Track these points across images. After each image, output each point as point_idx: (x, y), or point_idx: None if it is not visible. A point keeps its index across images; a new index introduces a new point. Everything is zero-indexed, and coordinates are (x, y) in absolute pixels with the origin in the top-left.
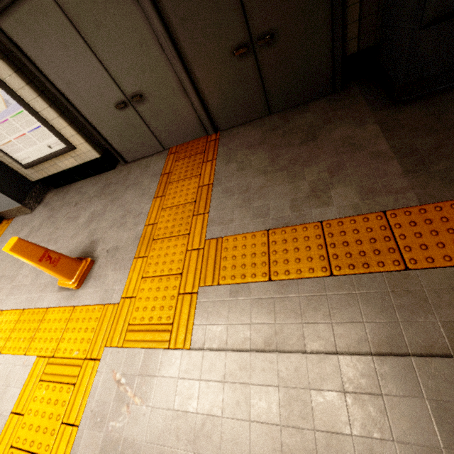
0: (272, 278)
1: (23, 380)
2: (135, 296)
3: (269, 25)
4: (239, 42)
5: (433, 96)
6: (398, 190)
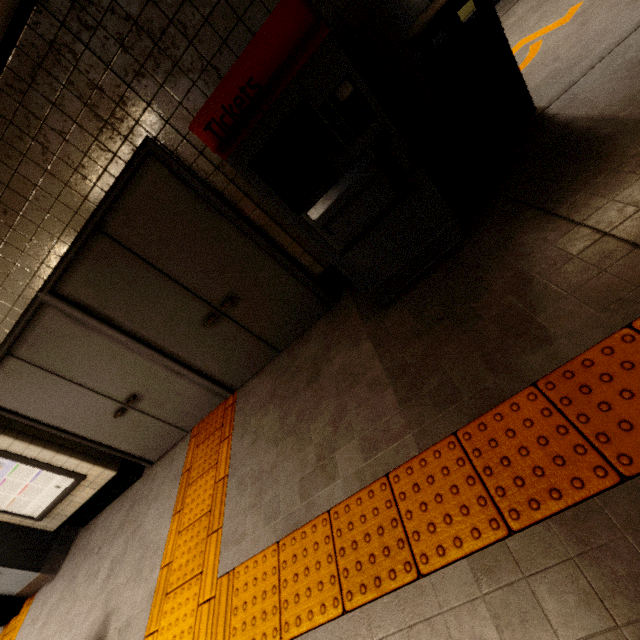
0: (282, 637)
1: None
2: None
3: (224, 292)
4: (204, 314)
5: (411, 288)
6: (397, 434)
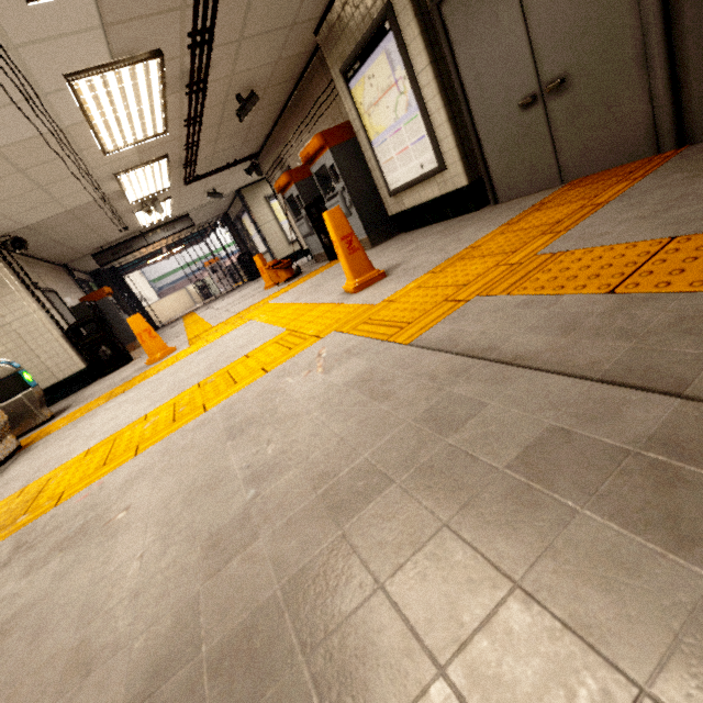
0: (617, 290)
1: (267, 341)
2: (396, 300)
3: None
4: None
5: None
6: None
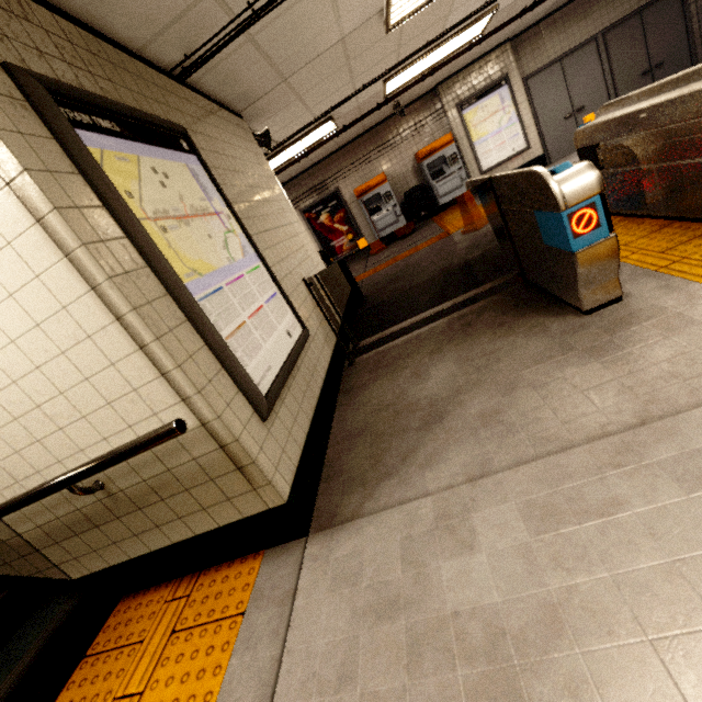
0: None
1: None
2: None
3: (659, 61)
4: (644, 70)
5: None
6: None
